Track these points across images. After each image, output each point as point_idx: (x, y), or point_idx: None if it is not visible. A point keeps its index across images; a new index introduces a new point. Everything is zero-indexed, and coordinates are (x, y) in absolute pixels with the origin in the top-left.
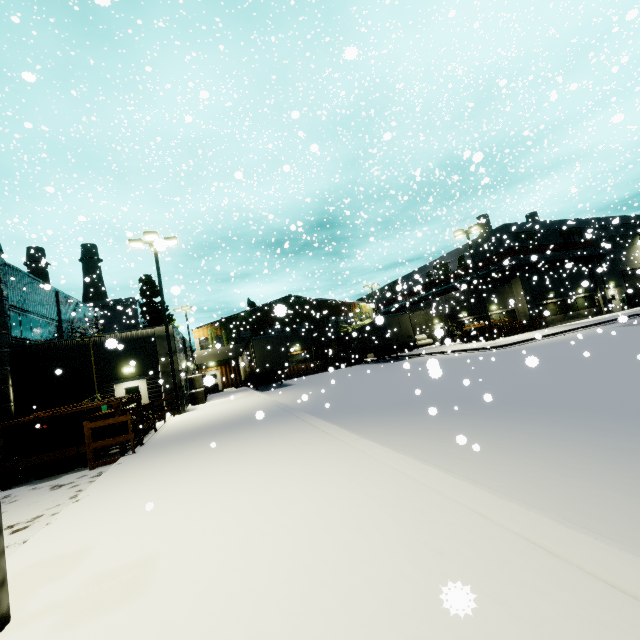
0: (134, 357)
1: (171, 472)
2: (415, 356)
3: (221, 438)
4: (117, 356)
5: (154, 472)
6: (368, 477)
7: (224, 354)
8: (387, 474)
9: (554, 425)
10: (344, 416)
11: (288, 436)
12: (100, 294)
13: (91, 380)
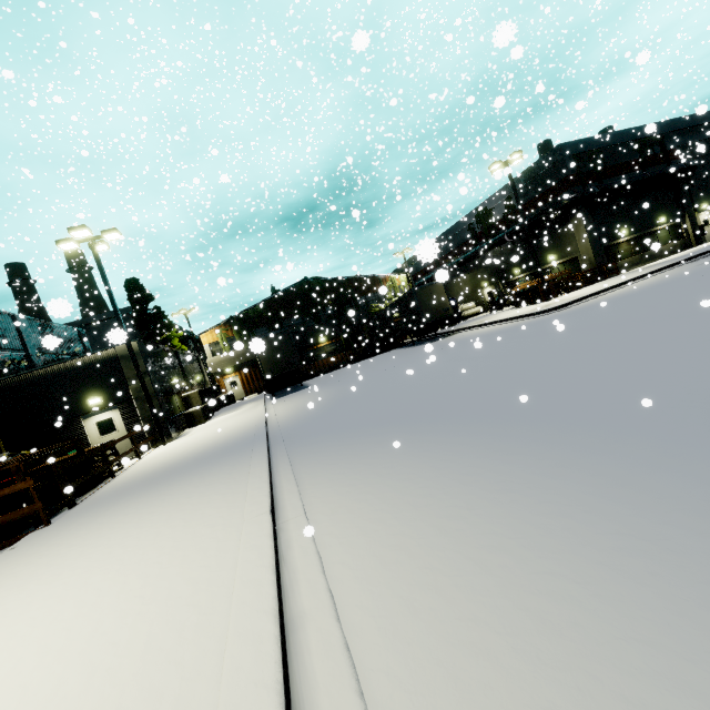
0: (98, 385)
1: (21, 580)
2: (455, 332)
3: (145, 497)
4: (78, 387)
5: (10, 577)
6: (175, 645)
7: (240, 357)
8: (204, 640)
9: (561, 470)
10: (314, 445)
11: (205, 498)
12: (99, 307)
13: (53, 419)
